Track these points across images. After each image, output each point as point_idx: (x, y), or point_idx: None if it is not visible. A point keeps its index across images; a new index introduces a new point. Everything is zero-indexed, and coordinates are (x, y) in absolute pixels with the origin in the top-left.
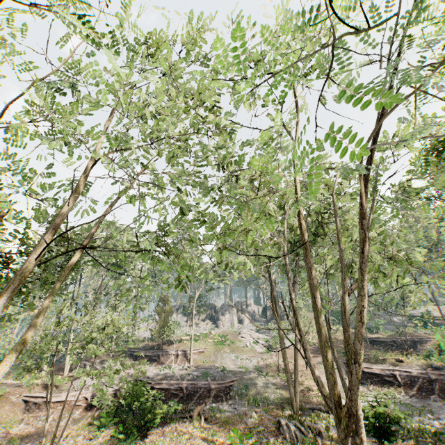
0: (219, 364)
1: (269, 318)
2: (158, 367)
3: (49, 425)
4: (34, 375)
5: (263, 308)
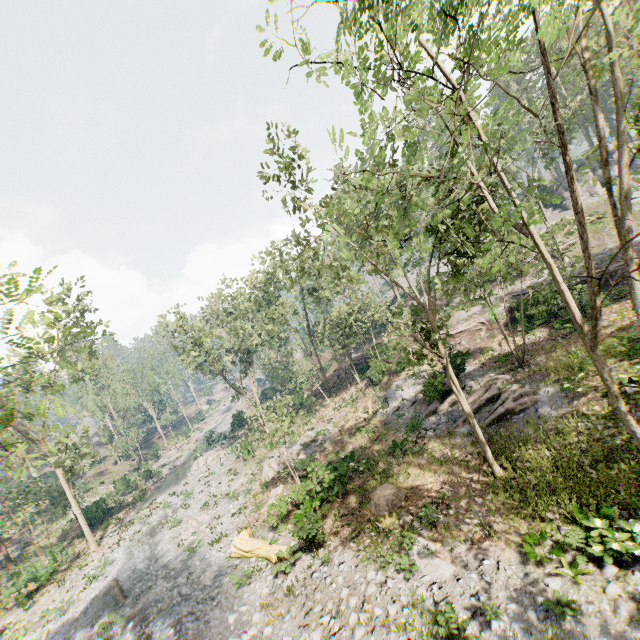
0: (612, 244)
1: None
2: (533, 277)
3: (471, 346)
4: None
5: None
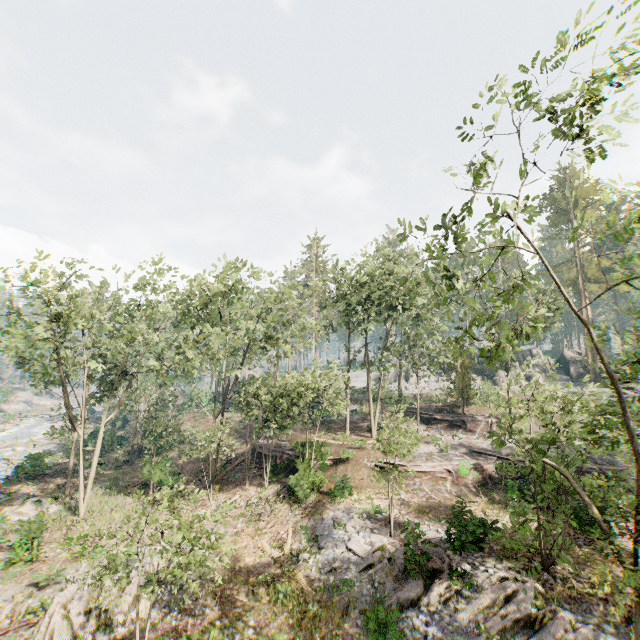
0: None
1: (574, 376)
2: None
3: (440, 498)
4: (341, 435)
5: (555, 360)
